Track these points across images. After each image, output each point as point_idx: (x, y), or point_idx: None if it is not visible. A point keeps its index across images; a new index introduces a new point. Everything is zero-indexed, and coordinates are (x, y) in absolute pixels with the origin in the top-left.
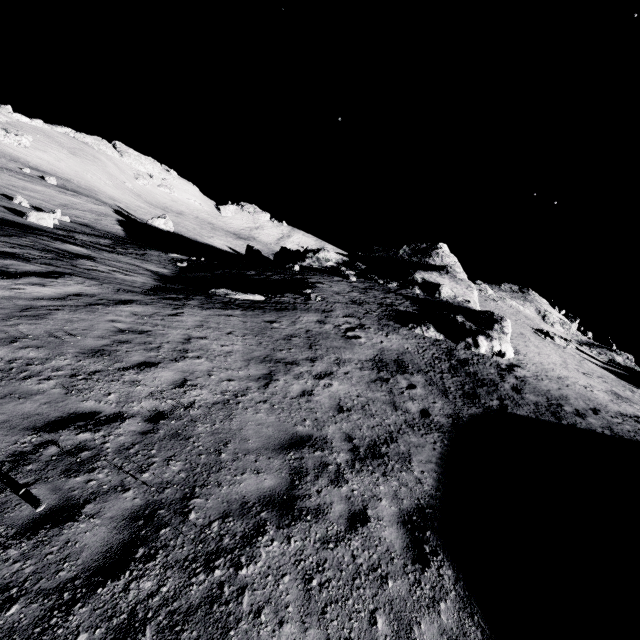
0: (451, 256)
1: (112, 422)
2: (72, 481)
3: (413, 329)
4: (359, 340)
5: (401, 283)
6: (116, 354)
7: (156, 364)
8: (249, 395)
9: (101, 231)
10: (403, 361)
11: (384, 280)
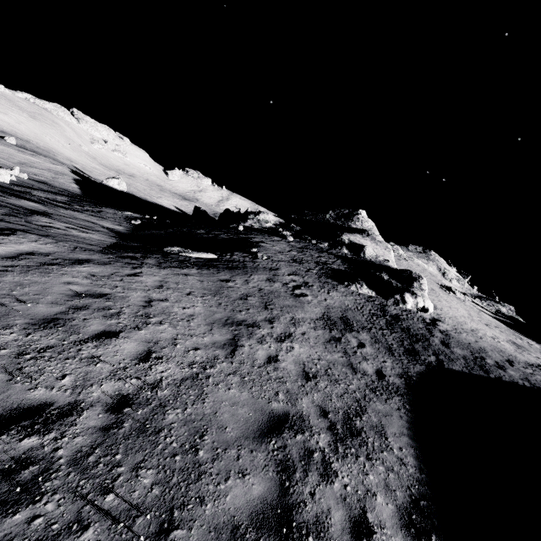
0: (369, 221)
1: (66, 417)
2: (8, 522)
3: (349, 286)
4: (306, 298)
5: (331, 243)
6: (72, 323)
7: (117, 334)
8: (217, 366)
9: (58, 188)
10: (348, 318)
11: (316, 240)
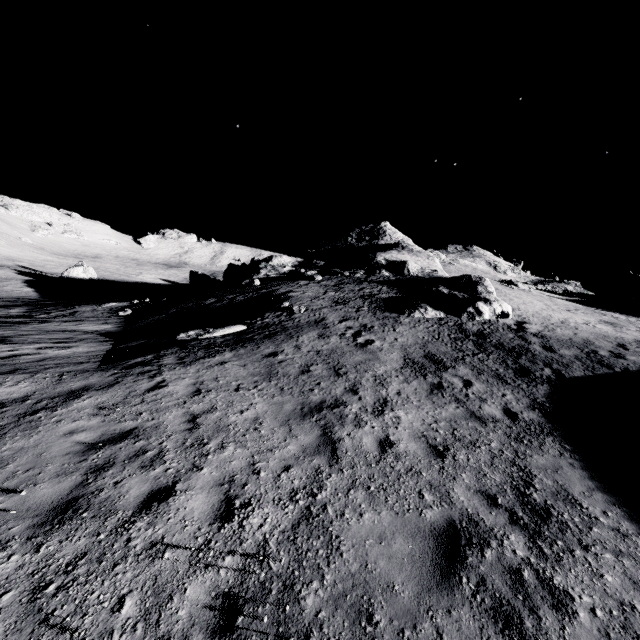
0: (397, 232)
1: None
2: None
3: (412, 314)
4: (374, 344)
5: (366, 270)
6: (100, 498)
7: (171, 489)
8: (327, 484)
9: (7, 299)
10: (433, 354)
11: (349, 271)
